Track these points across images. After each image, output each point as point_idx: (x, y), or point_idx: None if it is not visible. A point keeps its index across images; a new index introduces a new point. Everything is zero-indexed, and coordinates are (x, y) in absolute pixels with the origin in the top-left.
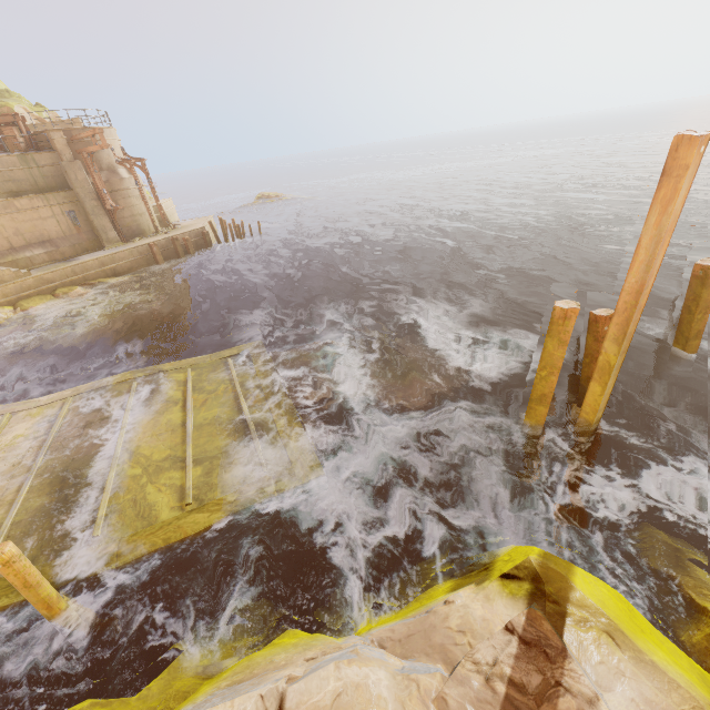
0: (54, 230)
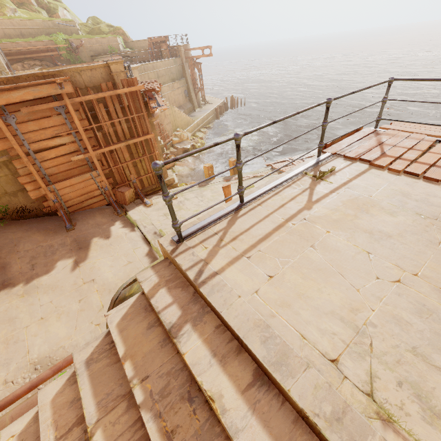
0: (181, 100)
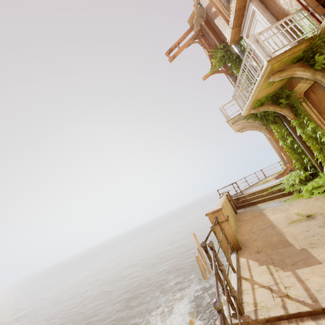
0: None
